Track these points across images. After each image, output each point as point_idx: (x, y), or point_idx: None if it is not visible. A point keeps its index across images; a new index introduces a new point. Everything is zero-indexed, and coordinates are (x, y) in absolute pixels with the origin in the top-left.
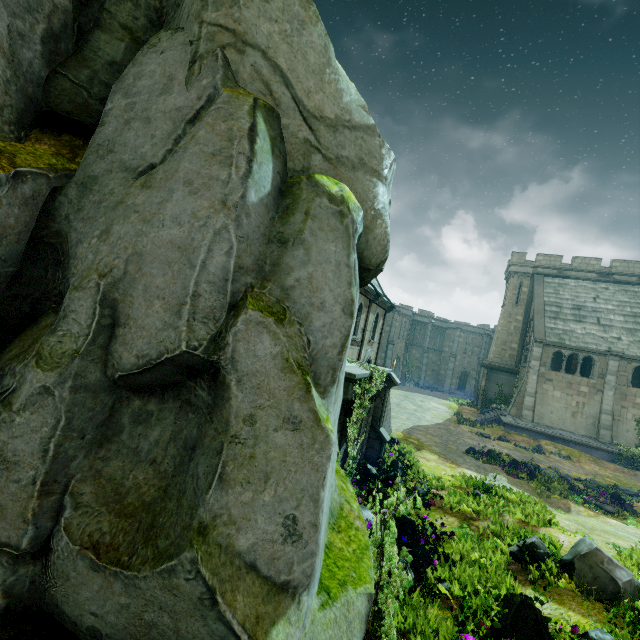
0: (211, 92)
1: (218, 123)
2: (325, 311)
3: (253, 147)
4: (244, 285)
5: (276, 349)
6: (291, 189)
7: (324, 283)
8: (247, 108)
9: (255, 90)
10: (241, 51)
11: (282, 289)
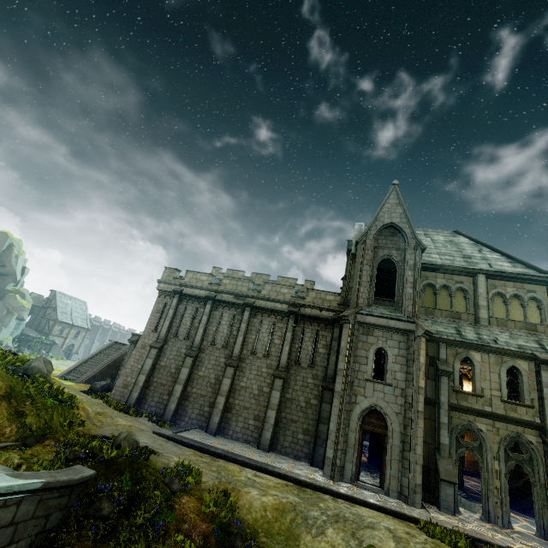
0: (3, 307)
1: (2, 309)
2: (7, 322)
3: (4, 311)
4: (1, 320)
5: (1, 324)
6: (9, 313)
7: (8, 320)
8: (5, 308)
9: (8, 306)
10: (7, 303)
11: (4, 320)
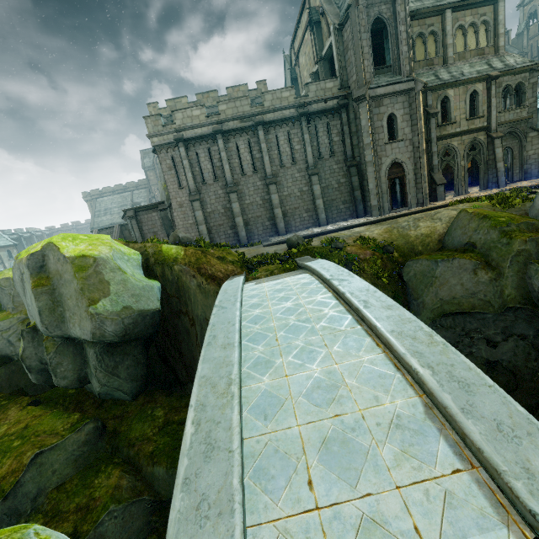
0: None
1: None
2: None
3: None
4: None
5: None
6: None
7: None
8: None
9: None
10: None
11: None
